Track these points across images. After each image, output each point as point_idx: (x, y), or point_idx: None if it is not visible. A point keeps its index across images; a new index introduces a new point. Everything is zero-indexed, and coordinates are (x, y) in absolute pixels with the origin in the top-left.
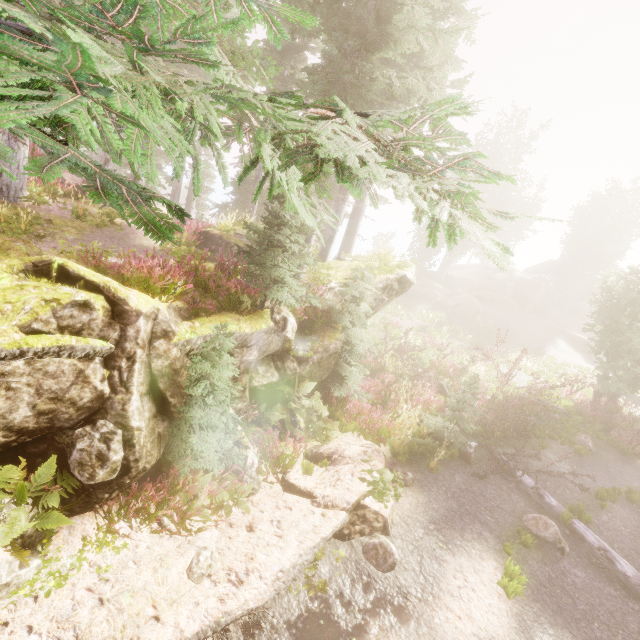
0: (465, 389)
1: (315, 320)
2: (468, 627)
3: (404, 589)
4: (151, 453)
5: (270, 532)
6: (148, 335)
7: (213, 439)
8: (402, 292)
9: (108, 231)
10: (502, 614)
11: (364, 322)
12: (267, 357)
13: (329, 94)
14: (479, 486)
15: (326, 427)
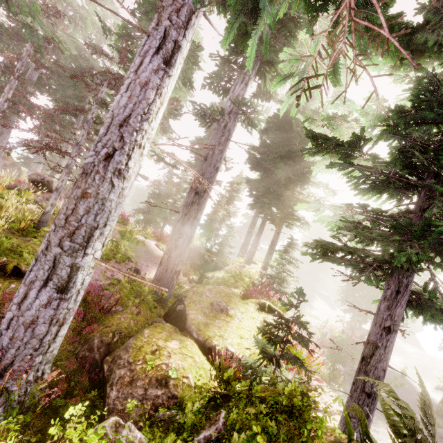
0: (323, 336)
1: None
2: None
3: None
4: None
5: None
6: None
7: None
8: None
9: (139, 246)
10: None
11: None
12: None
13: (285, 199)
14: None
15: None
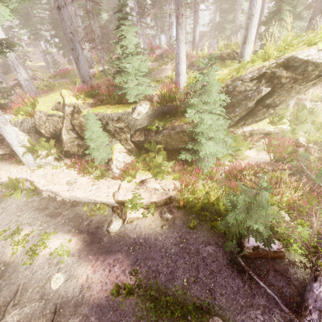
0: None
1: (178, 109)
2: (90, 271)
3: (102, 241)
4: (71, 147)
5: (92, 188)
6: (70, 112)
7: (99, 153)
8: (308, 78)
9: (153, 73)
10: (105, 292)
11: (210, 111)
12: (142, 128)
13: None
14: (223, 269)
15: (160, 171)
